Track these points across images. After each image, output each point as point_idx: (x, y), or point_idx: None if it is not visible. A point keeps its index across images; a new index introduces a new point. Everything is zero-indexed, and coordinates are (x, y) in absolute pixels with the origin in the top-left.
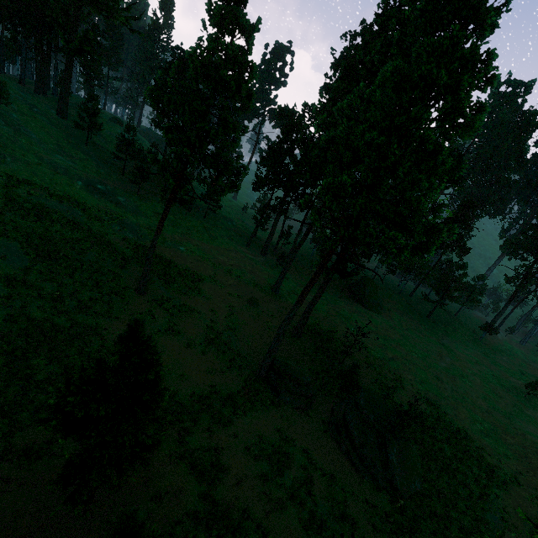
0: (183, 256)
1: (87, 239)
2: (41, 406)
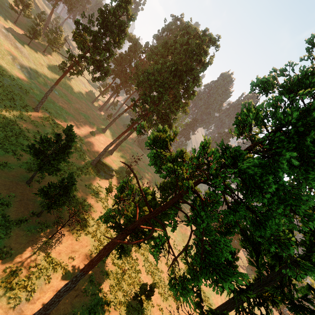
0: (57, 97)
1: (3, 69)
2: None
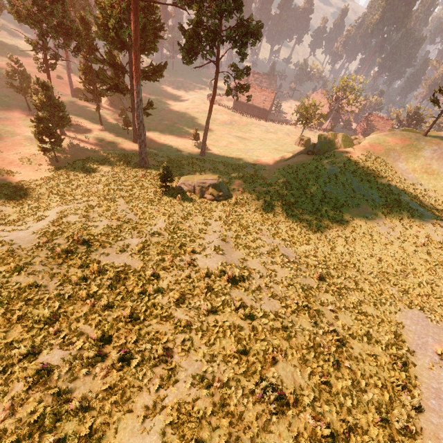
0: (4, 64)
1: None
2: (0, 104)
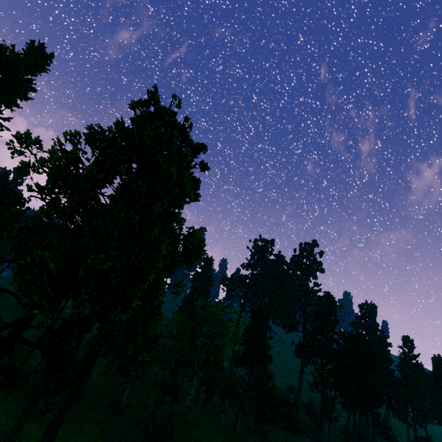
0: None
1: None
2: None
